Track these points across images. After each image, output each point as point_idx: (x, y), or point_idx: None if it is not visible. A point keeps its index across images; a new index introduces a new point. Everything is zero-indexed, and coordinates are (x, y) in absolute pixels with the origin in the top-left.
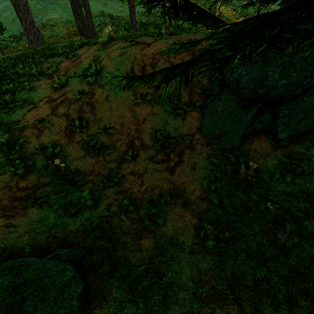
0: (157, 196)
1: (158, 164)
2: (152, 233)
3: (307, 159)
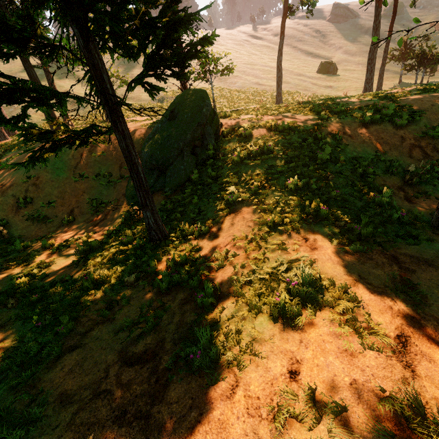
0: (72, 239)
1: (89, 223)
2: (55, 254)
3: (175, 201)
